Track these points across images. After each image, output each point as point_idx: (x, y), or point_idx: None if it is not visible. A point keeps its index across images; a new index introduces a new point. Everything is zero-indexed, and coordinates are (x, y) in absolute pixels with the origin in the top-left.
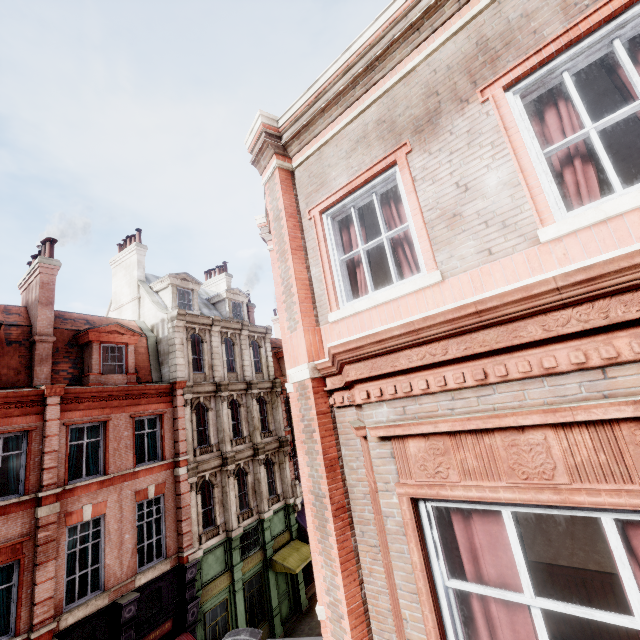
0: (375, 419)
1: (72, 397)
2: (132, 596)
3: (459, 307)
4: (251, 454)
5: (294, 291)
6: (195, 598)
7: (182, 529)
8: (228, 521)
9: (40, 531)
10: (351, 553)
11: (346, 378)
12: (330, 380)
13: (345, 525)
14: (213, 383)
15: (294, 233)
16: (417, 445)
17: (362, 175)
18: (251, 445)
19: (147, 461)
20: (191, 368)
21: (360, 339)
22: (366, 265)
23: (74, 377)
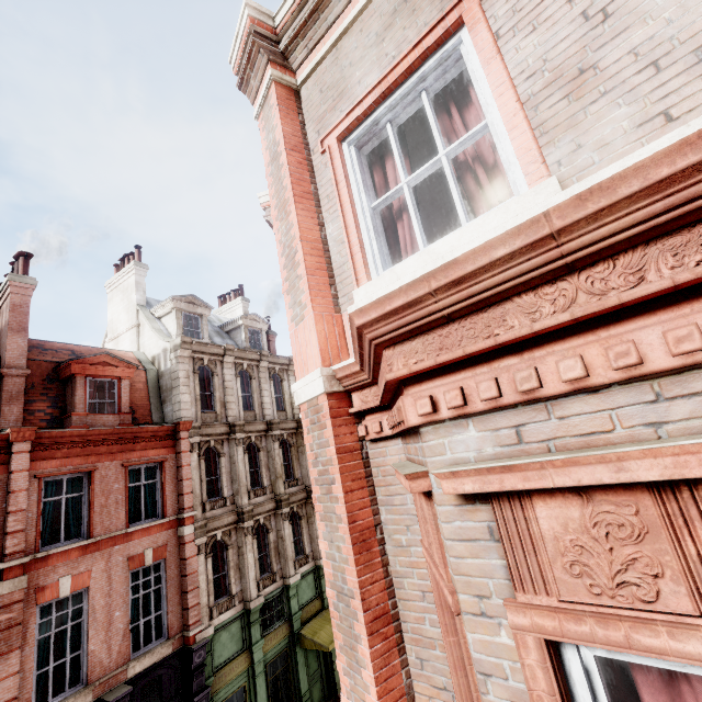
0: (450, 456)
1: (46, 442)
2: (122, 690)
3: (697, 135)
4: (273, 507)
5: (299, 258)
6: (204, 688)
7: (187, 602)
8: (245, 589)
9: (0, 613)
10: (401, 699)
11: (386, 374)
12: (358, 396)
13: (389, 647)
14: (226, 423)
15: (299, 173)
16: (559, 514)
17: (403, 60)
18: (273, 496)
19: (147, 519)
20: (199, 406)
21: (414, 284)
22: (413, 208)
23: (53, 418)
